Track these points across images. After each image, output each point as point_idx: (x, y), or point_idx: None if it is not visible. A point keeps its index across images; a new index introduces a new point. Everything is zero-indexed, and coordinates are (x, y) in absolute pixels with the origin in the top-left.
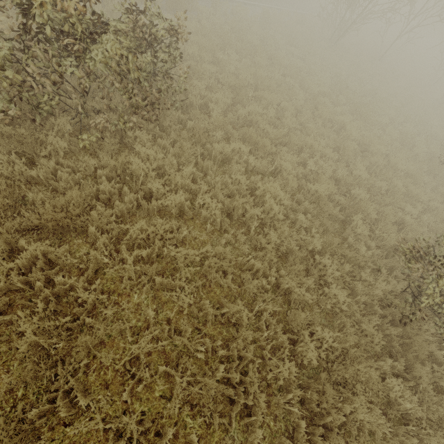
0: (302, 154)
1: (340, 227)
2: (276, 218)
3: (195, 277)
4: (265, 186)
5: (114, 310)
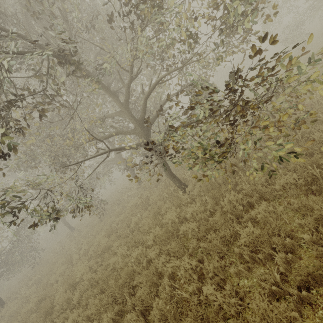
0: None
1: None
2: None
3: None
4: None
5: None
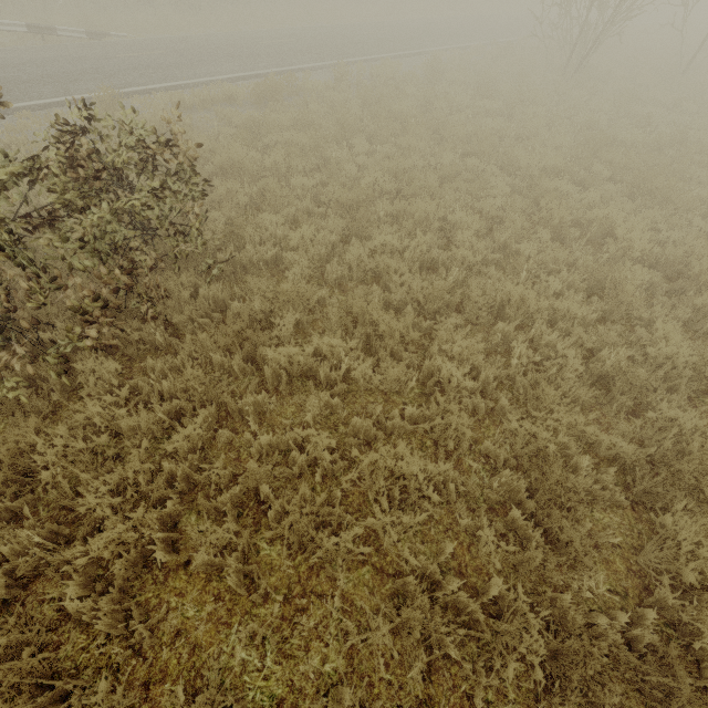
0: (498, 324)
1: (626, 529)
2: (401, 555)
3: None
4: (370, 458)
5: None
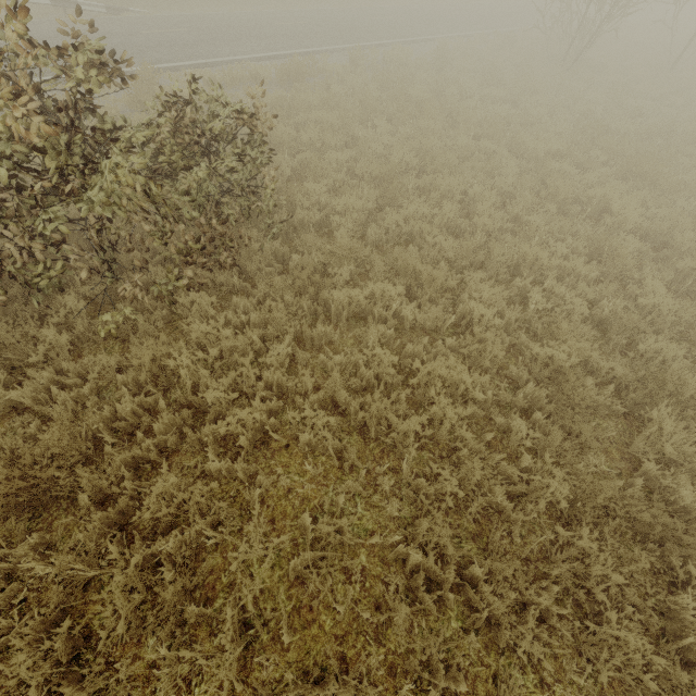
0: (516, 279)
1: (620, 431)
2: (457, 434)
3: (280, 586)
4: (429, 368)
5: (97, 687)
